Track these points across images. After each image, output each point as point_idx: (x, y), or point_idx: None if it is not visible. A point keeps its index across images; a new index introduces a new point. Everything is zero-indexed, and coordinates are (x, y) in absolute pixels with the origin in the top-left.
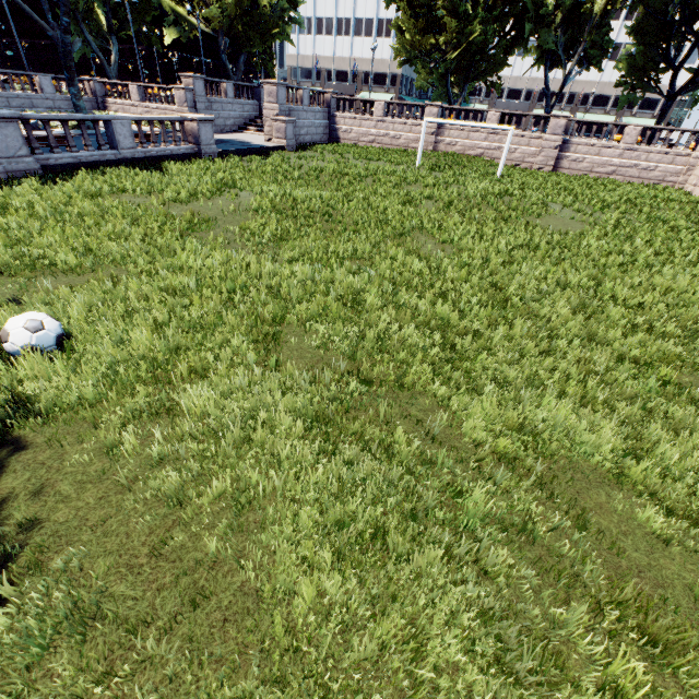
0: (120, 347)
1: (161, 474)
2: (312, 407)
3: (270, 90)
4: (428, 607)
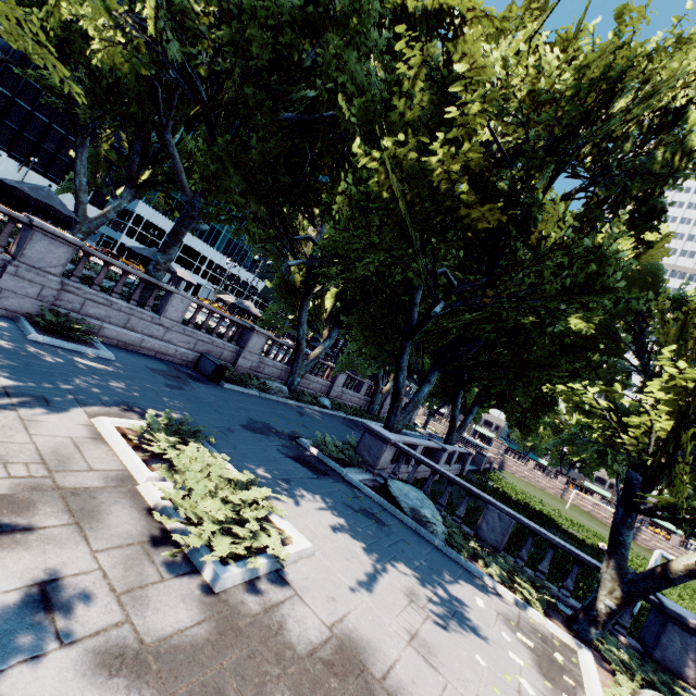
0: None
1: None
2: None
3: (496, 443)
4: None
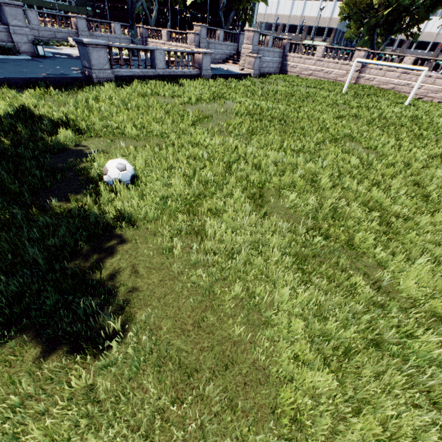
0: (165, 188)
1: (194, 273)
2: (295, 249)
3: (248, 35)
4: (392, 418)
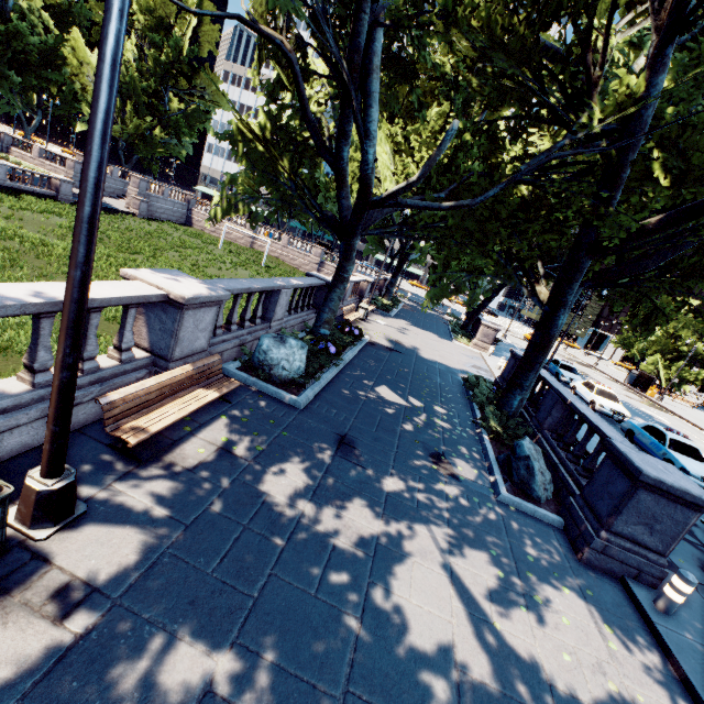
0: None
1: None
2: None
3: (135, 180)
4: None
